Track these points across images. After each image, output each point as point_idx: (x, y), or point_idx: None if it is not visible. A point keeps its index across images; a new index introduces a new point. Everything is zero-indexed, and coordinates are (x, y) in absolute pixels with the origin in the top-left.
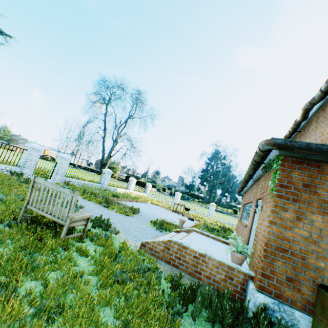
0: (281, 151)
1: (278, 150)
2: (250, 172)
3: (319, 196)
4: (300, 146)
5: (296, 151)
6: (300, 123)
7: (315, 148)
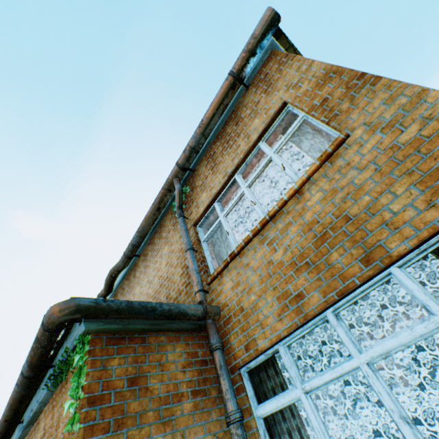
0: (90, 324)
1: (84, 321)
2: (19, 402)
3: (154, 392)
4: (120, 306)
5: (116, 317)
6: (105, 297)
7: (140, 306)
